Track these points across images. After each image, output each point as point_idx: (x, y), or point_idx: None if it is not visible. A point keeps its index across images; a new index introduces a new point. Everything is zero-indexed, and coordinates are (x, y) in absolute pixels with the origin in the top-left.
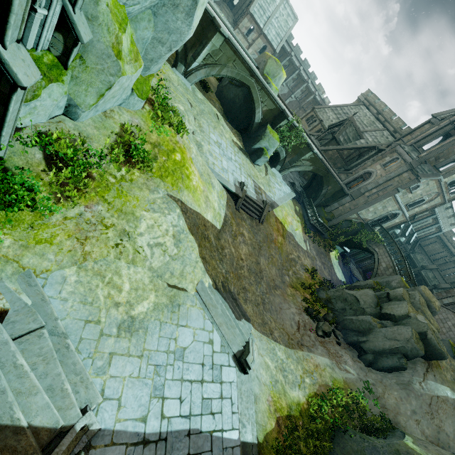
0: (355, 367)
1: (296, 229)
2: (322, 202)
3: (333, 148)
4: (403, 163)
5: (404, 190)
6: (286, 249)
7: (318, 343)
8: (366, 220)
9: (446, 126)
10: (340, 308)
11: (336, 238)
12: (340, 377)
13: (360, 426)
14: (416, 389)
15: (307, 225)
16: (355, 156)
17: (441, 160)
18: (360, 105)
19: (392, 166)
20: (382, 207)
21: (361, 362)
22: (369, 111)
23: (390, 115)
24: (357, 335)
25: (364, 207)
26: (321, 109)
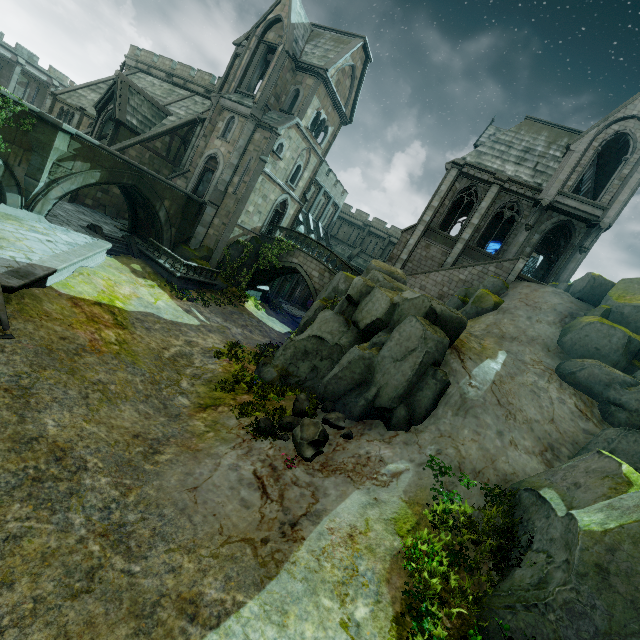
0: (398, 452)
1: (154, 300)
2: (176, 236)
3: (130, 142)
4: (244, 121)
5: (270, 157)
6: (145, 347)
7: (320, 475)
8: (257, 231)
9: (257, 47)
10: (308, 371)
11: (238, 280)
12: (398, 505)
13: (492, 565)
14: (475, 399)
15: (175, 284)
16: (179, 147)
17: (283, 99)
18: (136, 73)
19: (234, 132)
20: (262, 198)
21: (398, 433)
22: (155, 78)
23: (187, 71)
24: (360, 393)
25: (239, 209)
26: (71, 94)
